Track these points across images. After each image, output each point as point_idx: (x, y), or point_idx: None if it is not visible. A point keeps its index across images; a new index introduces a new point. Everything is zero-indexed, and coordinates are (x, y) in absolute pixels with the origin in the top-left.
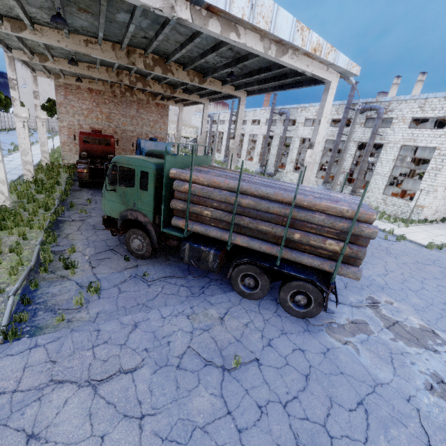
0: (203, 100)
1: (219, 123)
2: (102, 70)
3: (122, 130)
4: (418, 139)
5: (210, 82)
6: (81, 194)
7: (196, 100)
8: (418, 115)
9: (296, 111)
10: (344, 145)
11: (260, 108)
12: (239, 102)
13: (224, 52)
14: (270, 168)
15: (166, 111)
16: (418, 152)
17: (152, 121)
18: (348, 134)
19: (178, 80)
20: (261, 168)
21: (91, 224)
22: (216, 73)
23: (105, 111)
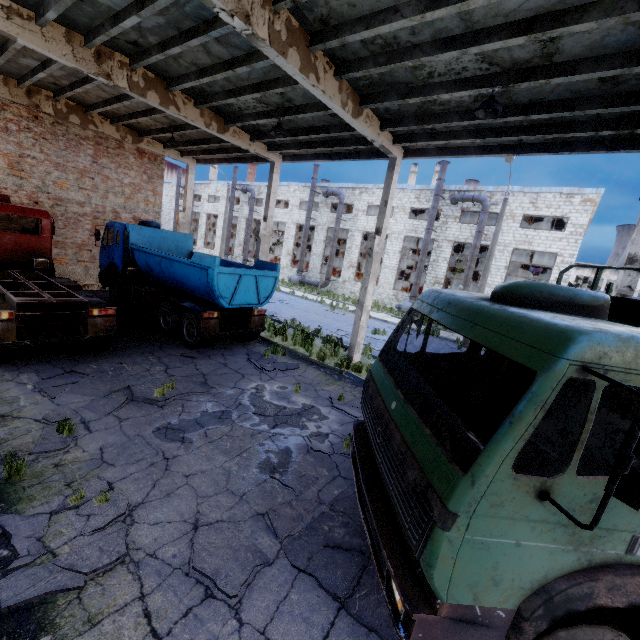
0: (273, 156)
1: (208, 200)
2: (54, 33)
3: (56, 199)
4: (534, 241)
5: (367, 117)
6: (3, 397)
7: (261, 154)
8: (531, 212)
9: (352, 192)
10: (434, 245)
11: (289, 183)
12: (391, 166)
13: (514, 45)
14: (313, 275)
15: (158, 169)
16: (483, 254)
17: (128, 185)
18: (437, 231)
19: (258, 104)
20: (300, 276)
21: (175, 563)
22: (420, 97)
23: (6, 150)
